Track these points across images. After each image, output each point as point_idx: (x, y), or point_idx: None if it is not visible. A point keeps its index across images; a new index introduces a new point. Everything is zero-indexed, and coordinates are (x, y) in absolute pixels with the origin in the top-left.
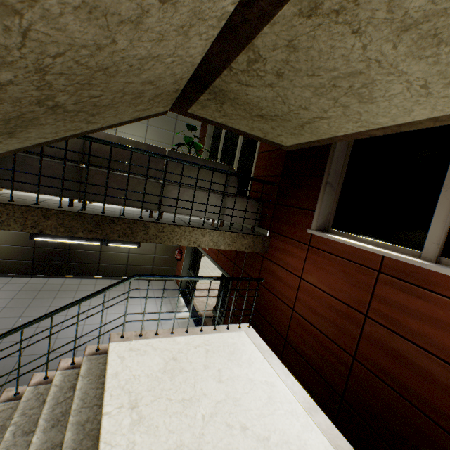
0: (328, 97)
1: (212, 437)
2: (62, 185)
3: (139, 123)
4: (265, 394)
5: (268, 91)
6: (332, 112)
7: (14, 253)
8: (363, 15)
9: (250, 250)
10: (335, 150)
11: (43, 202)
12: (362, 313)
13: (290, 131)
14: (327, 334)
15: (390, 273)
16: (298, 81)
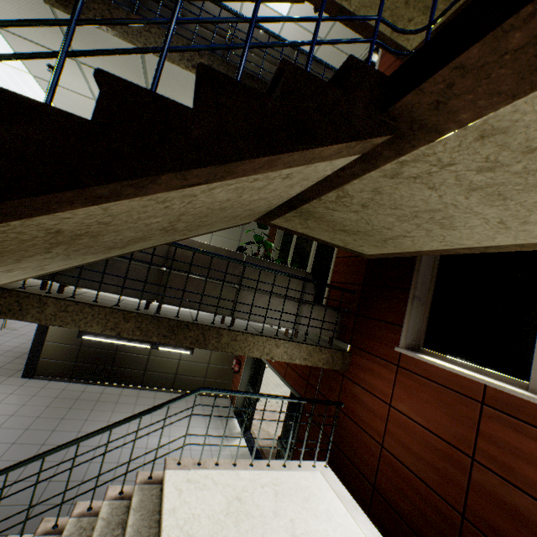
0: (410, 223)
1: None
2: (144, 287)
3: None
4: None
5: (353, 215)
6: (416, 233)
7: (58, 352)
8: (436, 180)
9: (328, 367)
10: (420, 263)
11: (120, 302)
12: (467, 455)
13: (373, 243)
14: (426, 481)
15: (495, 405)
16: (382, 211)
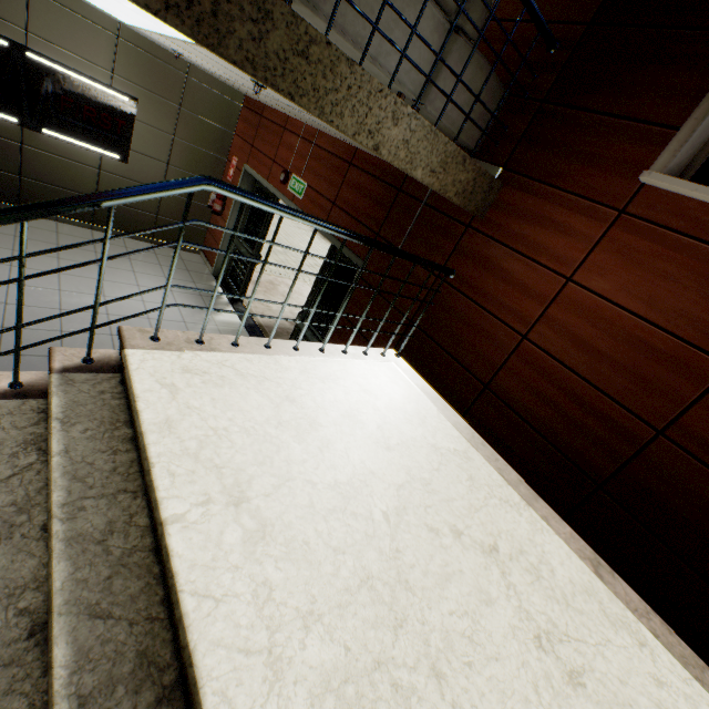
0: None
1: (415, 555)
2: None
3: None
4: (463, 473)
5: None
6: None
7: None
8: None
9: (461, 202)
10: None
11: None
12: None
13: None
14: (604, 388)
15: None
16: None
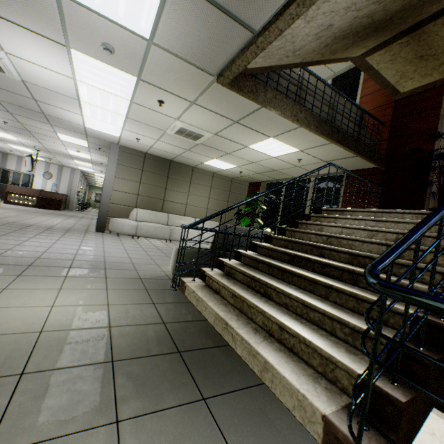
0: None
1: None
2: None
3: (205, 186)
4: None
5: None
6: None
7: None
8: None
9: None
10: None
11: None
12: None
13: None
14: None
15: None
16: None
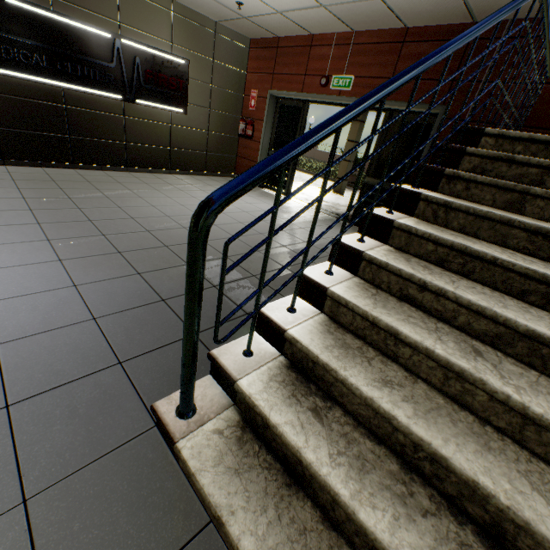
0: None
1: None
2: None
3: None
4: None
5: None
6: None
7: None
8: None
9: None
10: None
11: None
12: None
13: None
14: None
15: None
16: None
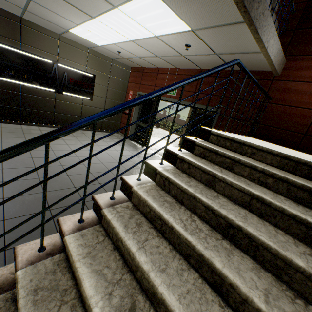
0: None
1: None
2: None
3: None
4: None
5: None
6: None
7: None
8: None
9: (277, 69)
10: None
11: None
12: None
13: None
14: None
15: None
16: None
